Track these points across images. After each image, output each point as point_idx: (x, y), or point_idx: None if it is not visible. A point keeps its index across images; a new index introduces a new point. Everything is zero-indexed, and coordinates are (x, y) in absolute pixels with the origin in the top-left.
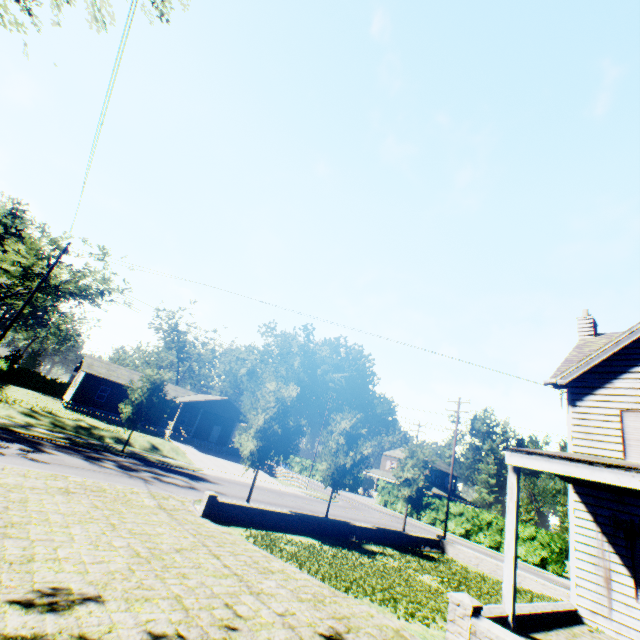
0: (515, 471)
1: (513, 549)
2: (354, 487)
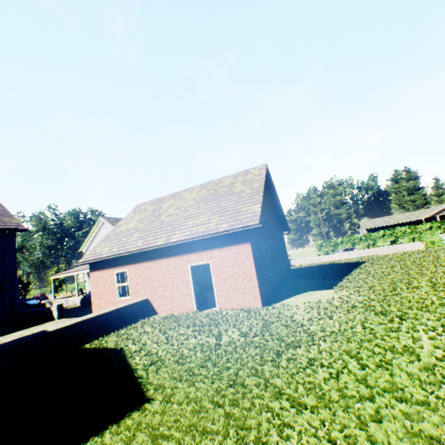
0: (53, 279)
1: (54, 291)
2: None
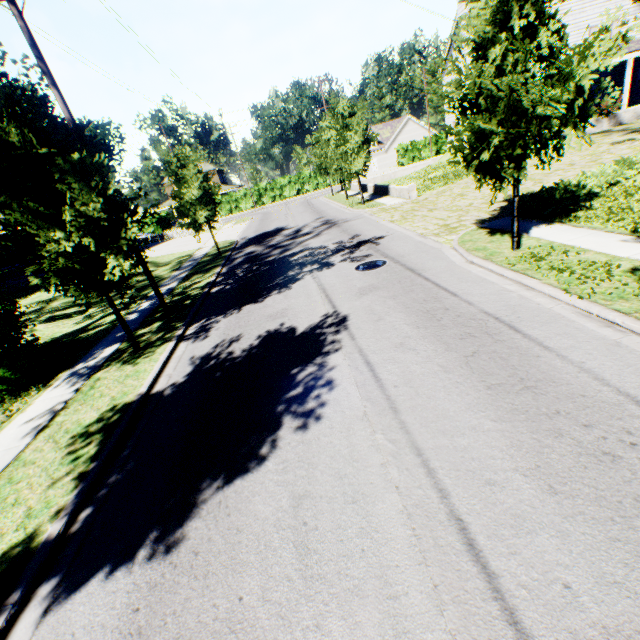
0: None
1: None
2: (170, 226)
